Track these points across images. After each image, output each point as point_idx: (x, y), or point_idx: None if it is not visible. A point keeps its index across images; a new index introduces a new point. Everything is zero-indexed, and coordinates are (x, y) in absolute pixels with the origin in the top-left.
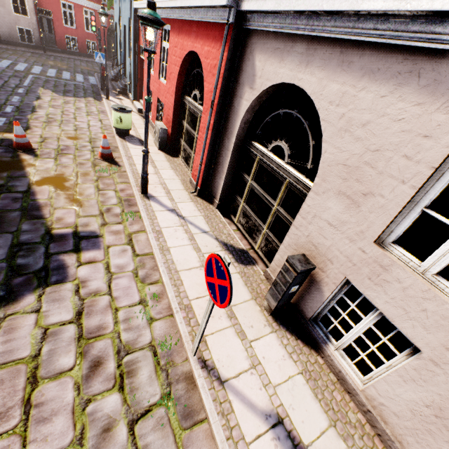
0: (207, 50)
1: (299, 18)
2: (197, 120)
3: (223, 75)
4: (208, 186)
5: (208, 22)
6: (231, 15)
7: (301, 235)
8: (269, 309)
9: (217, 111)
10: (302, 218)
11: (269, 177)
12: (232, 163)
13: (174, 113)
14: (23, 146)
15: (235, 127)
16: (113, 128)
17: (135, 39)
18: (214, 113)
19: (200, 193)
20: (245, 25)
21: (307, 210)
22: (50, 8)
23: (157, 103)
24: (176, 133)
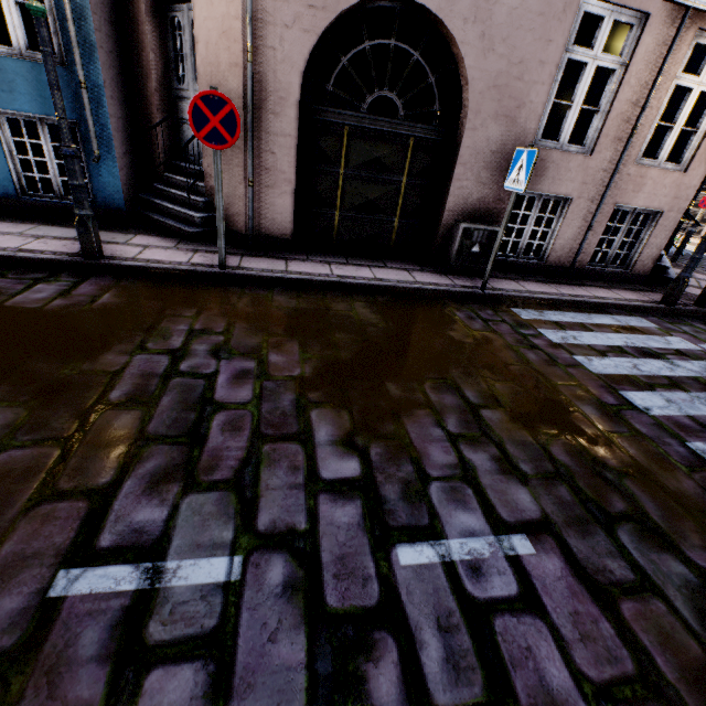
0: None
1: None
2: None
3: None
4: None
5: None
6: None
7: None
8: None
9: None
10: None
11: (698, 201)
12: None
13: None
14: None
15: None
16: None
17: None
18: None
19: None
20: None
21: None
22: None
23: None
24: None
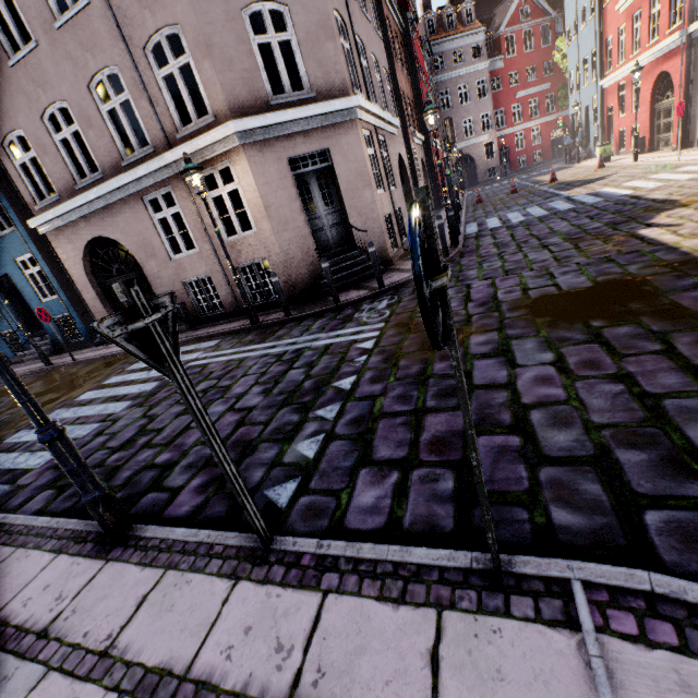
0: (671, 64)
1: None
2: (671, 109)
3: (684, 67)
4: (687, 139)
5: (669, 51)
6: (682, 40)
7: None
8: None
9: (684, 88)
10: None
11: None
12: None
13: (649, 122)
14: (554, 180)
15: None
16: (595, 164)
17: (601, 107)
18: (682, 90)
19: (681, 149)
20: (693, 38)
21: None
22: (507, 144)
23: (631, 132)
24: (653, 136)
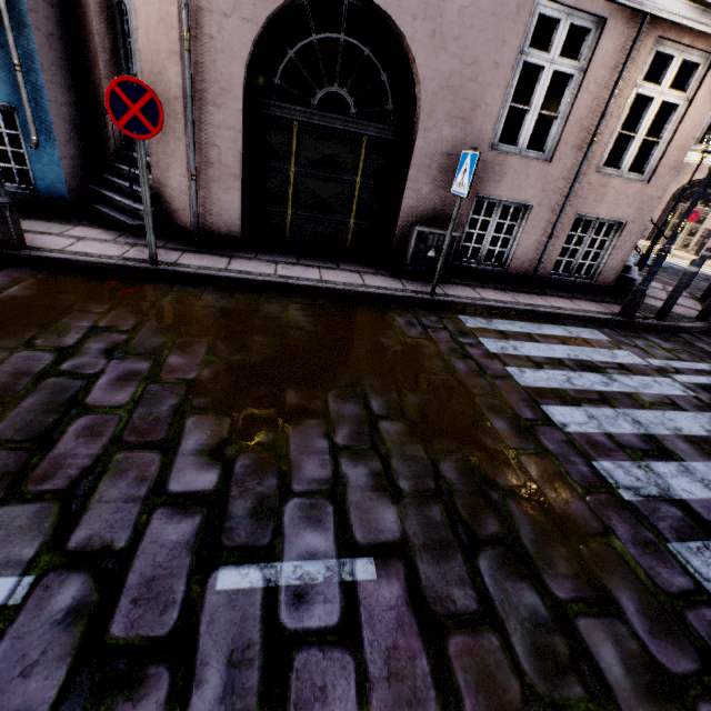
0: None
1: (707, 160)
2: None
3: None
4: None
5: None
6: None
7: (707, 226)
8: (692, 253)
9: None
10: (708, 220)
11: None
12: (660, 215)
13: None
14: None
15: (666, 199)
16: None
17: None
18: None
19: None
20: None
21: (710, 216)
22: None
23: None
24: None
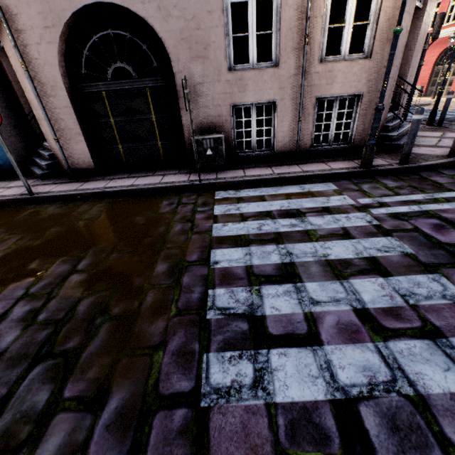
0: None
1: None
2: (450, 71)
3: None
4: None
5: None
6: None
7: None
8: None
9: None
10: None
11: None
12: None
13: (429, 77)
14: None
15: None
16: None
17: None
18: None
19: None
20: None
21: None
22: None
23: None
24: (428, 87)
